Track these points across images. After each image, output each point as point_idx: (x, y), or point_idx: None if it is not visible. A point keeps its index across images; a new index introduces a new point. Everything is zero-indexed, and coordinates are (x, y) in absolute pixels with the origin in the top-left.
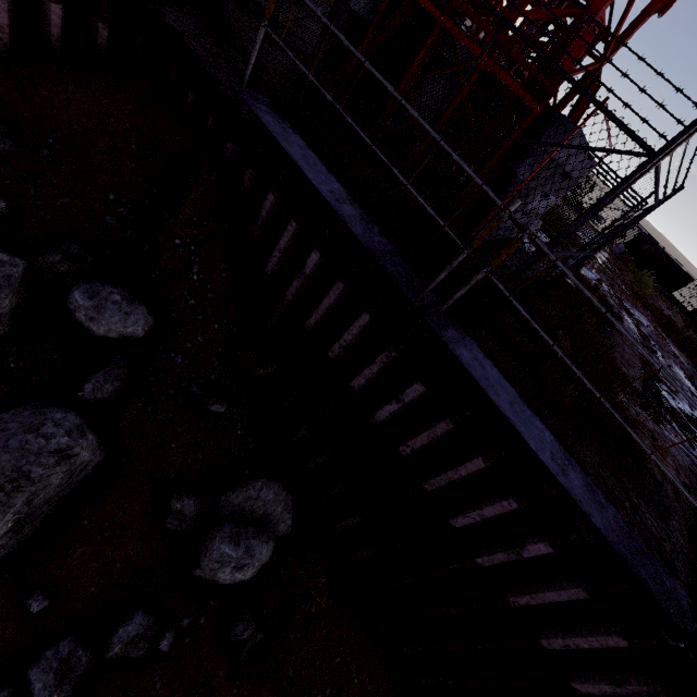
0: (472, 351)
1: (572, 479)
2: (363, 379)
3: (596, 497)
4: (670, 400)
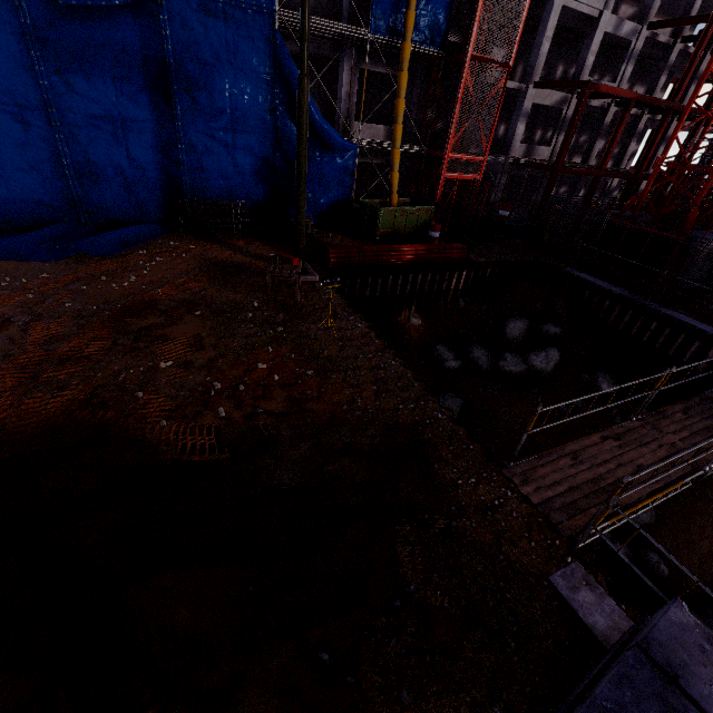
0: (672, 312)
1: None
2: (634, 330)
3: None
4: None
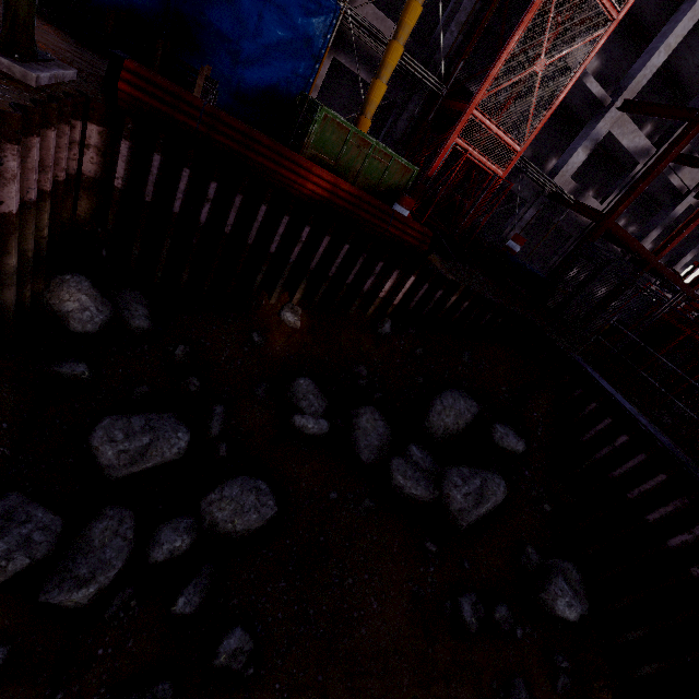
0: None
1: None
2: (657, 515)
3: None
4: None
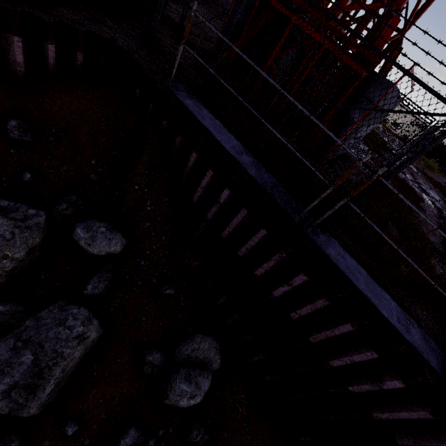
0: (336, 248)
1: (413, 335)
2: (263, 270)
3: (430, 345)
4: None
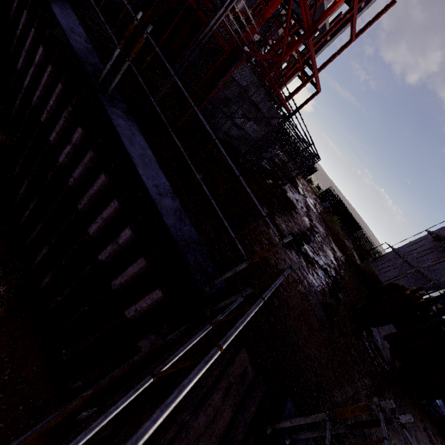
0: (130, 126)
1: (165, 200)
2: (55, 132)
3: (181, 217)
4: (309, 252)
